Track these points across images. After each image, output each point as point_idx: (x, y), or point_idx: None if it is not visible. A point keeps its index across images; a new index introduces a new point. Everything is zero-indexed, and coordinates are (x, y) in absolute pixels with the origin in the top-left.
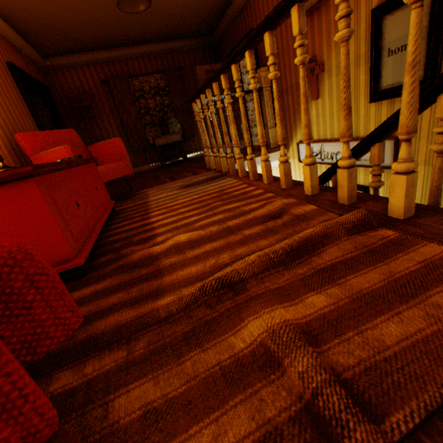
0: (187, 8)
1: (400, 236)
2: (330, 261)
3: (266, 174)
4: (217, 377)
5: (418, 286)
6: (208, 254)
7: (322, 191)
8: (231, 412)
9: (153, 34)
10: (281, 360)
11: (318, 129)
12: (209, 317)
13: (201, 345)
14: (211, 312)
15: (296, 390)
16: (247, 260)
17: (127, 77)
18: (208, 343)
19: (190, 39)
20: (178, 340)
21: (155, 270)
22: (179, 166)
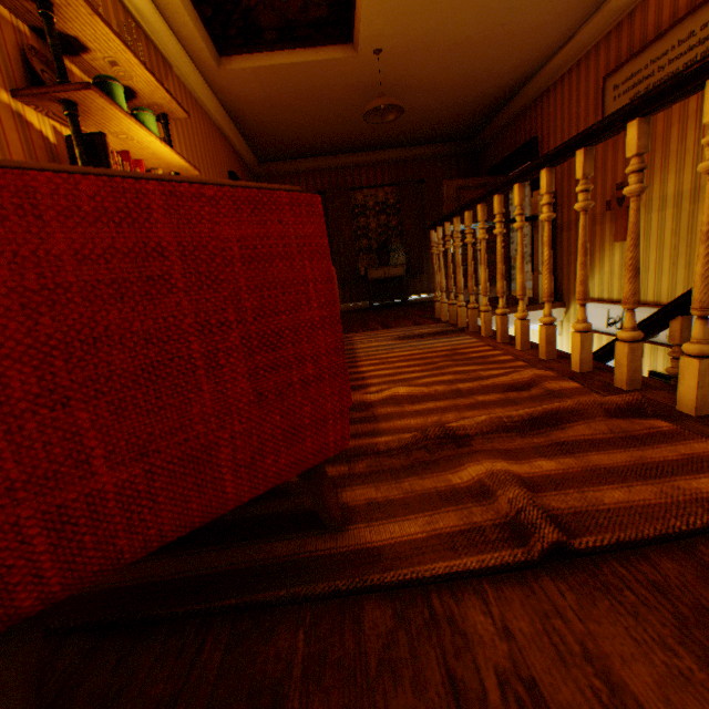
0: (445, 111)
1: (675, 429)
2: (573, 437)
3: (520, 336)
4: (432, 495)
5: (665, 472)
6: (430, 411)
7: (596, 369)
8: (443, 514)
9: (393, 140)
10: (494, 491)
11: (620, 284)
12: (427, 458)
13: (419, 475)
14: (430, 456)
15: (503, 511)
16: (475, 420)
17: (349, 189)
18: (426, 475)
19: (440, 144)
20: (396, 468)
21: (369, 416)
22: (394, 310)
